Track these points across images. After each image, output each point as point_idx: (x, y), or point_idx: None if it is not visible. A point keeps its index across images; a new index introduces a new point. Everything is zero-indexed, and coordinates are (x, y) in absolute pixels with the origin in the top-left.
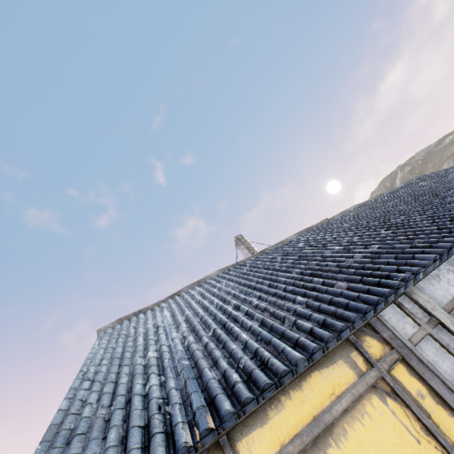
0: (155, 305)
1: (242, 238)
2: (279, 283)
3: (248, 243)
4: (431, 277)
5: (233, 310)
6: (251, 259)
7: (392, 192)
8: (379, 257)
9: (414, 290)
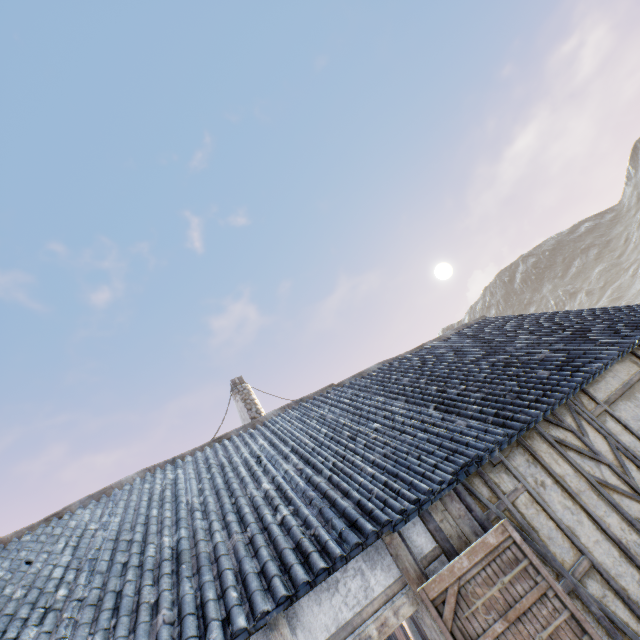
0: (16, 535)
1: (242, 383)
2: (143, 556)
3: (247, 392)
4: (326, 585)
5: (39, 617)
6: (195, 455)
7: (432, 347)
8: (258, 551)
9: (281, 620)
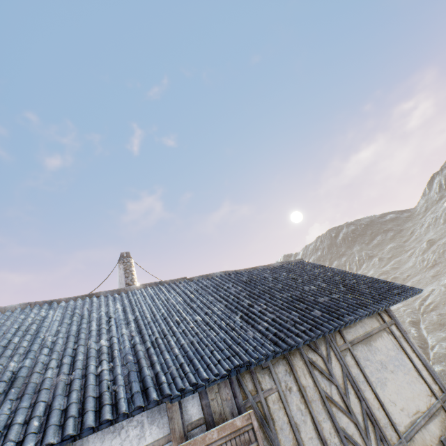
0: None
1: (128, 257)
2: None
3: (129, 264)
4: (113, 429)
5: None
6: (68, 302)
7: (261, 271)
8: (71, 392)
9: None
